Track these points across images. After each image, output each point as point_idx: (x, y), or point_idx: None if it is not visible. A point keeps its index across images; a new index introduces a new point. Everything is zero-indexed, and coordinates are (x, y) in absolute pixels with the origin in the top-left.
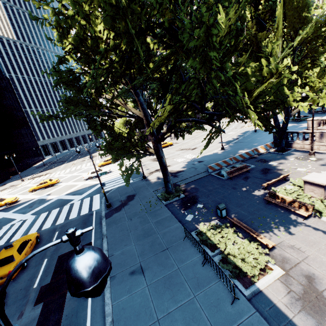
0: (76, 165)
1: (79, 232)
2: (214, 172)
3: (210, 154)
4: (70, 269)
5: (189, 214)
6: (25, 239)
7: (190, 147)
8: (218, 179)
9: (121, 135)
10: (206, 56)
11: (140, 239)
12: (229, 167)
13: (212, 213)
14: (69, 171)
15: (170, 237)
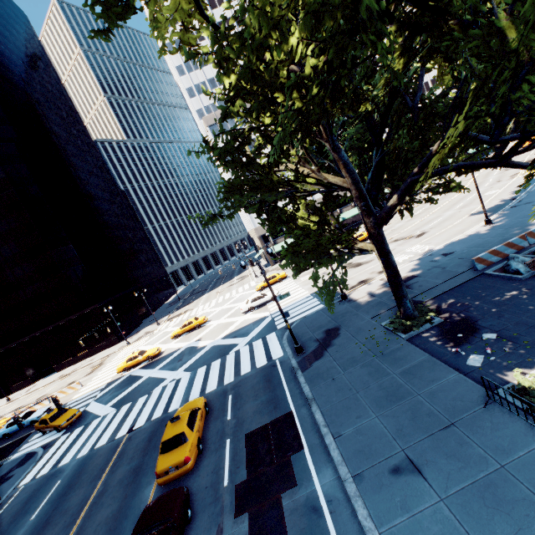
0: (223, 294)
1: None
2: (490, 269)
3: (463, 237)
4: None
5: (471, 353)
6: (190, 407)
7: (412, 233)
8: (508, 279)
9: (309, 228)
10: None
11: (384, 406)
12: (524, 254)
13: (528, 348)
14: (216, 304)
15: (449, 400)
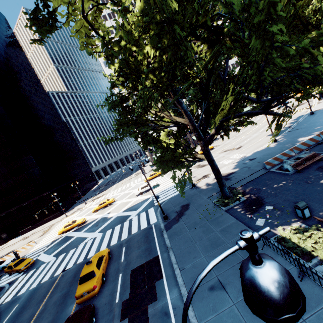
0: (125, 184)
1: (257, 235)
2: (273, 168)
3: (261, 149)
4: (258, 285)
5: (258, 218)
6: (99, 255)
7: (234, 147)
8: (282, 174)
9: (168, 146)
10: (266, 35)
11: (209, 250)
12: (292, 160)
13: (288, 214)
14: (121, 190)
15: None
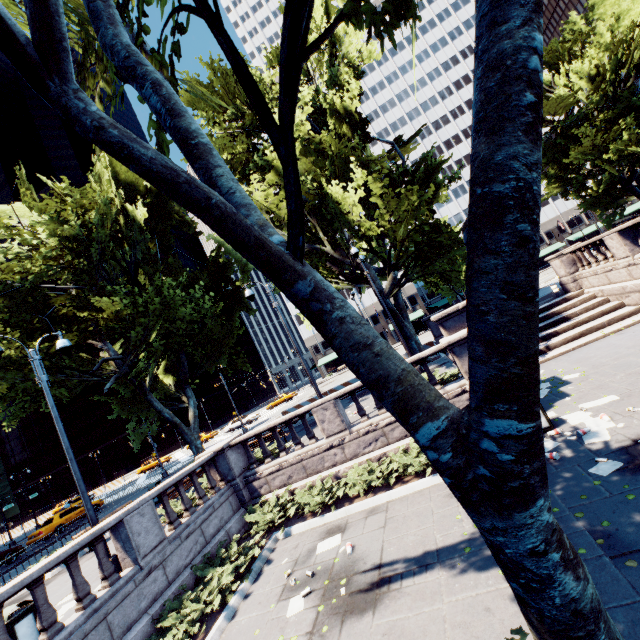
0: None
1: None
2: None
3: None
4: None
5: None
6: None
7: None
8: None
9: None
10: None
11: None
12: None
13: None
14: None
15: None
